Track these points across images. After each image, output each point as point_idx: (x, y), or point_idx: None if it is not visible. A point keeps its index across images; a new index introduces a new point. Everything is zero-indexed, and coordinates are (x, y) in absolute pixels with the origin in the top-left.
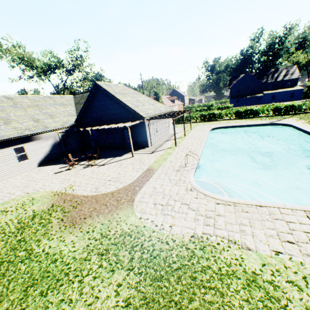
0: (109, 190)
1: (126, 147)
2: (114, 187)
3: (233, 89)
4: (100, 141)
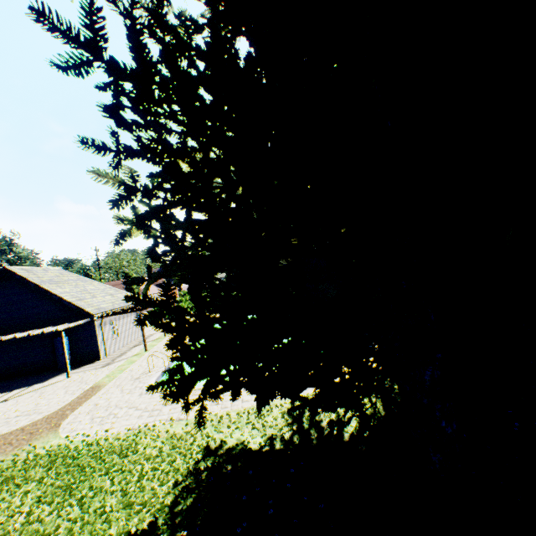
0: (17, 426)
1: (58, 368)
2: (26, 421)
3: None
4: None
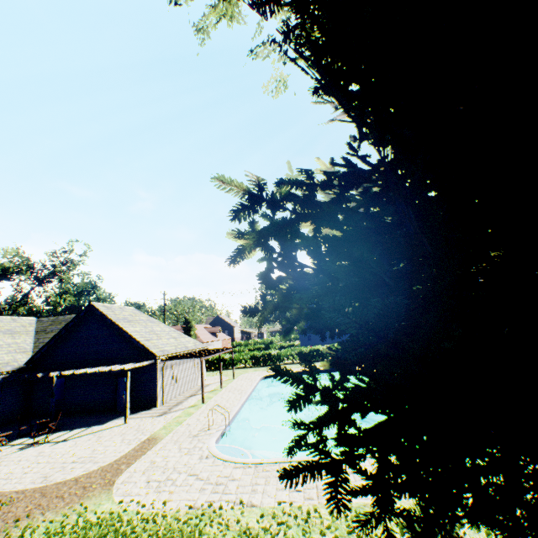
0: (72, 475)
1: (116, 410)
2: (81, 470)
3: None
4: (66, 398)
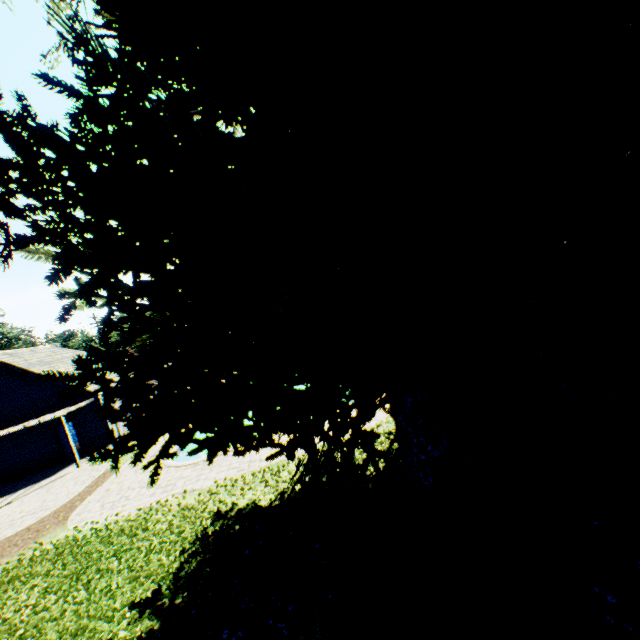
0: (23, 526)
1: (67, 459)
2: (32, 520)
3: None
4: None
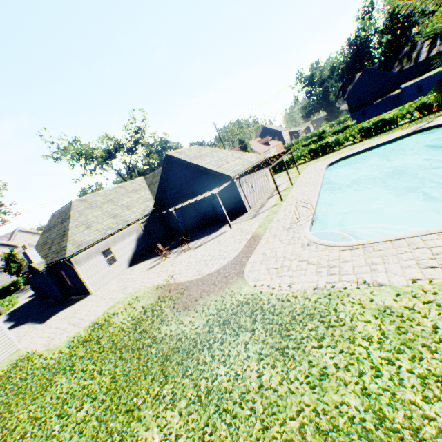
0: (213, 269)
1: (220, 220)
2: (217, 265)
3: (350, 99)
4: (187, 221)
